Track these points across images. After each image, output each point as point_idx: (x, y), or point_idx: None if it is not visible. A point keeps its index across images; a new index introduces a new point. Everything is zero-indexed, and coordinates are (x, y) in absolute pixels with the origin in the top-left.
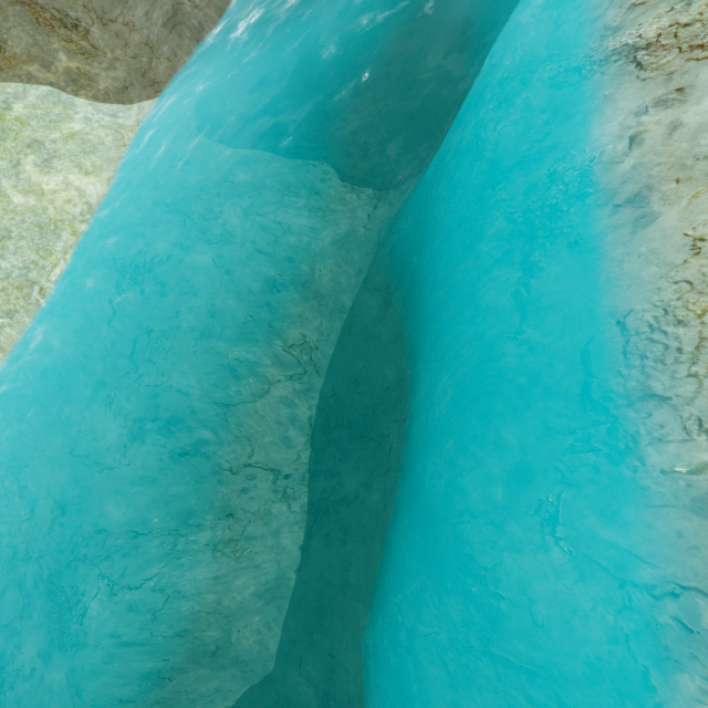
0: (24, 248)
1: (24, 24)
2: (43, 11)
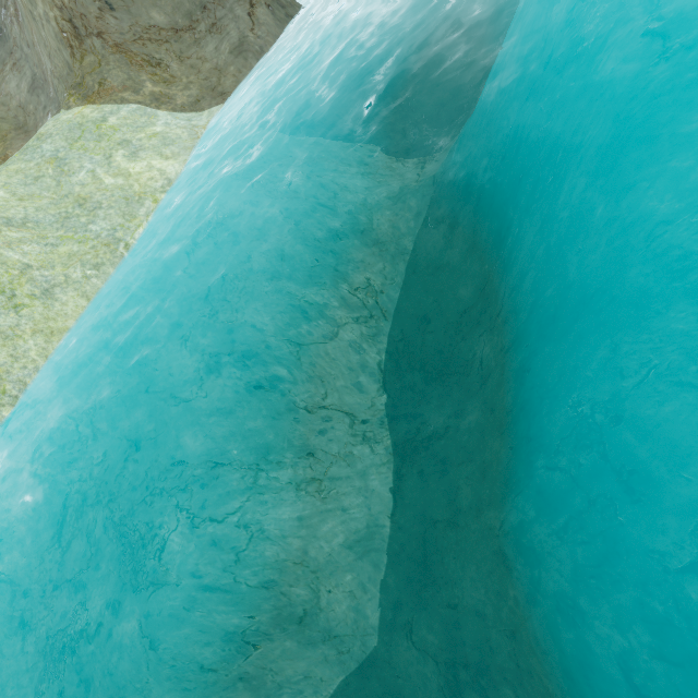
0: (112, 215)
1: (121, 65)
2: (136, 56)
